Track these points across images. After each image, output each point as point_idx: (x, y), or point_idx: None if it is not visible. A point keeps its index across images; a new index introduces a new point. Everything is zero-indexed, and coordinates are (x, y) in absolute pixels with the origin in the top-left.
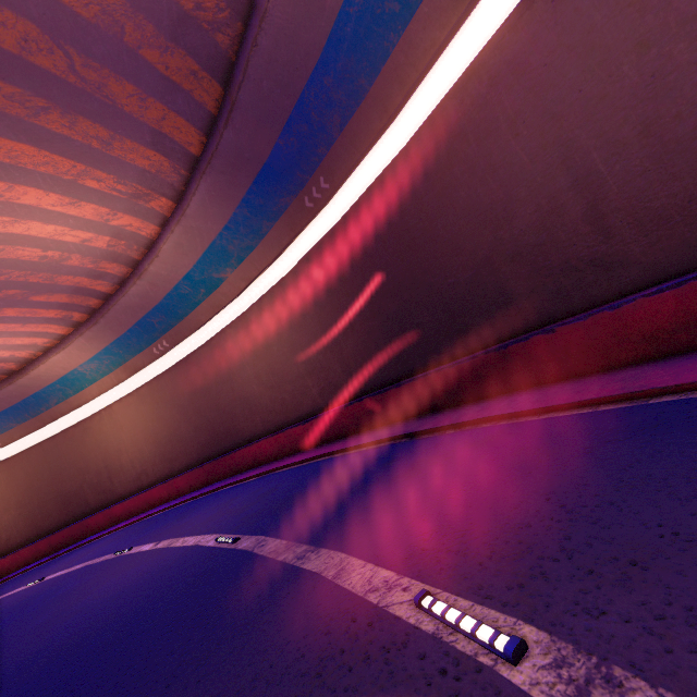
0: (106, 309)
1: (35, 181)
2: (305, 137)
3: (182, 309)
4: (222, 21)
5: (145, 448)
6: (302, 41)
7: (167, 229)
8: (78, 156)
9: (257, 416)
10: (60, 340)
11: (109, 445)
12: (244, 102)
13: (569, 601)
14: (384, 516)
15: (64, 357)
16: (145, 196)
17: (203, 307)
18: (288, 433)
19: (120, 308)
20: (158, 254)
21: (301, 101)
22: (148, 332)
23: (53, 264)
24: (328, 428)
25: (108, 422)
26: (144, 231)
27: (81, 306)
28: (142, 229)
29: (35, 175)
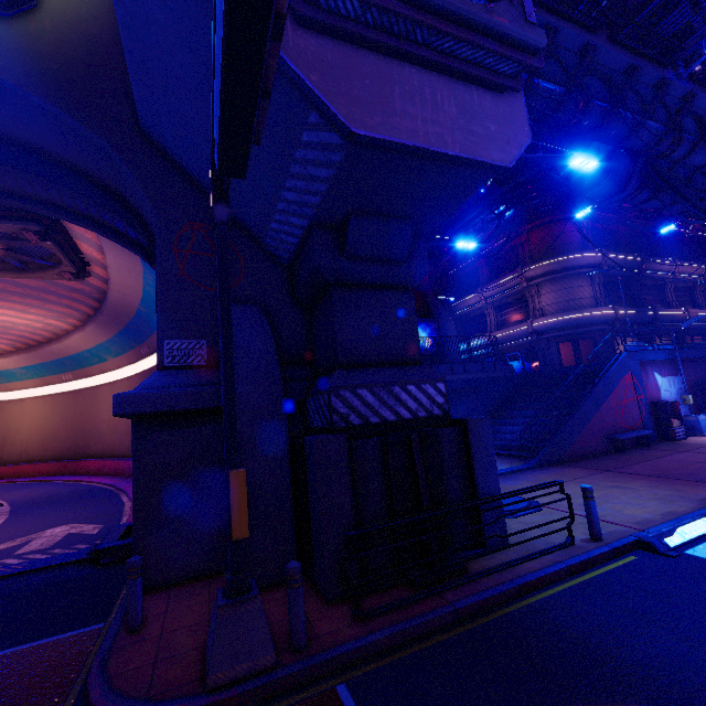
0: (38, 348)
1: (3, 308)
2: (139, 329)
3: (85, 363)
4: (95, 292)
5: (34, 435)
6: (126, 309)
7: (77, 330)
8: (27, 305)
9: (100, 444)
10: (6, 352)
11: (13, 425)
12: (106, 313)
13: (5, 529)
14: (35, 511)
15: (5, 362)
16: (65, 317)
17: (96, 367)
18: (106, 462)
19: (46, 351)
20: (71, 338)
21: (133, 320)
22: (63, 366)
23: (8, 326)
24: (120, 468)
25: (19, 408)
26: (65, 326)
27: (23, 342)
28: (63, 325)
29: (3, 307)
